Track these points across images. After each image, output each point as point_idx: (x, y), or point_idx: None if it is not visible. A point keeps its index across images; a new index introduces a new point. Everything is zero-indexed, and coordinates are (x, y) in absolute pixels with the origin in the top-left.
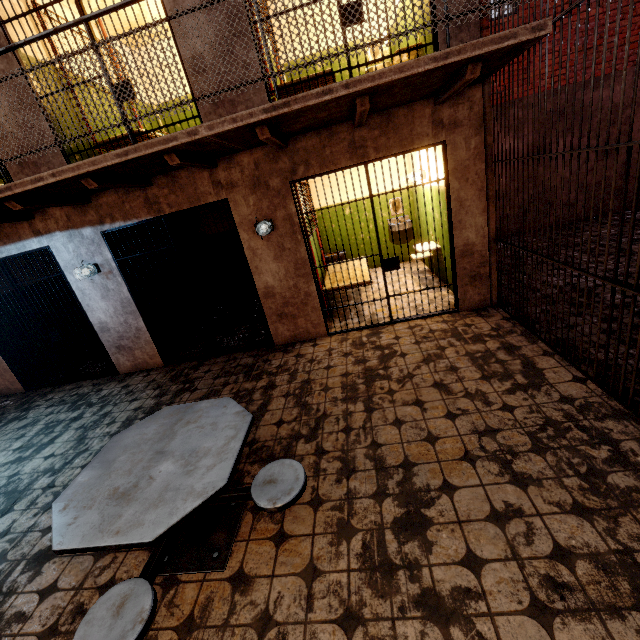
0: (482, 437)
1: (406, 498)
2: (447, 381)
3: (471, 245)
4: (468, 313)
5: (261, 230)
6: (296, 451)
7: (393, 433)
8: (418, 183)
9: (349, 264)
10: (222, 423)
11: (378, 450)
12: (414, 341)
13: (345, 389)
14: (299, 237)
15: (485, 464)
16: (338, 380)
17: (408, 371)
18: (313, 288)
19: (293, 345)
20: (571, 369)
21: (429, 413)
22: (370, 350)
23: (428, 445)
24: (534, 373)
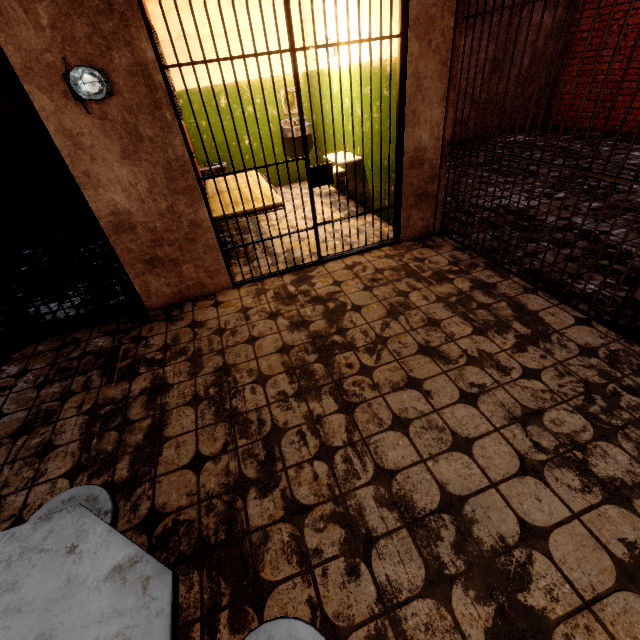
0: (527, 427)
1: (483, 578)
2: (435, 342)
3: (423, 150)
4: (412, 244)
5: (82, 90)
6: (249, 521)
7: (402, 445)
8: (323, 65)
9: (239, 180)
10: (72, 636)
11: (393, 484)
12: (363, 286)
13: (293, 375)
14: (168, 116)
15: (557, 475)
16: (276, 360)
17: (375, 333)
18: (203, 214)
19: (180, 307)
20: (566, 308)
21: (437, 399)
22: (307, 305)
23: (463, 457)
24: (531, 318)
